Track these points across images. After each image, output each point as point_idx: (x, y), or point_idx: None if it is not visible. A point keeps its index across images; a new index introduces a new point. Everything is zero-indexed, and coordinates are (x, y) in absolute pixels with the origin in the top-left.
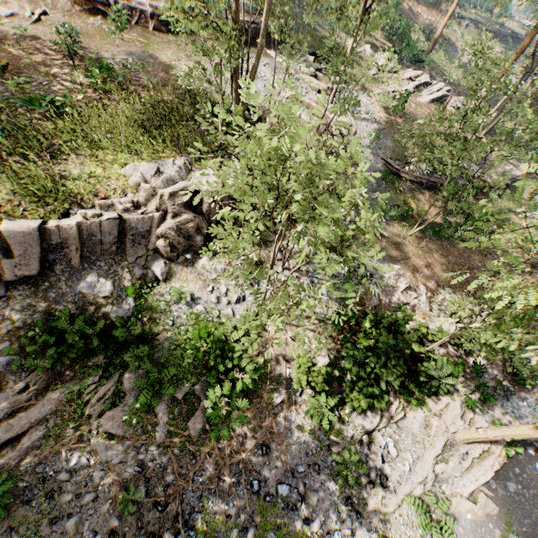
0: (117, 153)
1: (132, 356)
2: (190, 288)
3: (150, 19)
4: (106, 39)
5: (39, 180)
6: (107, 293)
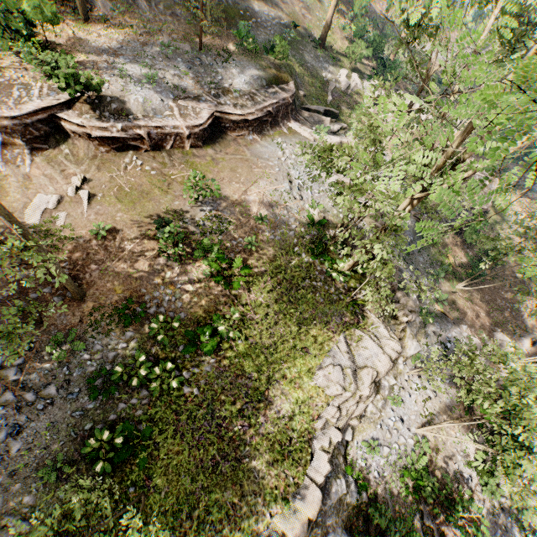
0: (294, 361)
1: (398, 534)
2: (368, 434)
3: (186, 139)
4: (164, 190)
5: (272, 436)
6: (346, 490)
